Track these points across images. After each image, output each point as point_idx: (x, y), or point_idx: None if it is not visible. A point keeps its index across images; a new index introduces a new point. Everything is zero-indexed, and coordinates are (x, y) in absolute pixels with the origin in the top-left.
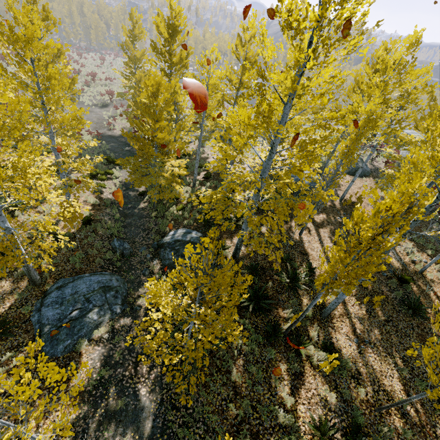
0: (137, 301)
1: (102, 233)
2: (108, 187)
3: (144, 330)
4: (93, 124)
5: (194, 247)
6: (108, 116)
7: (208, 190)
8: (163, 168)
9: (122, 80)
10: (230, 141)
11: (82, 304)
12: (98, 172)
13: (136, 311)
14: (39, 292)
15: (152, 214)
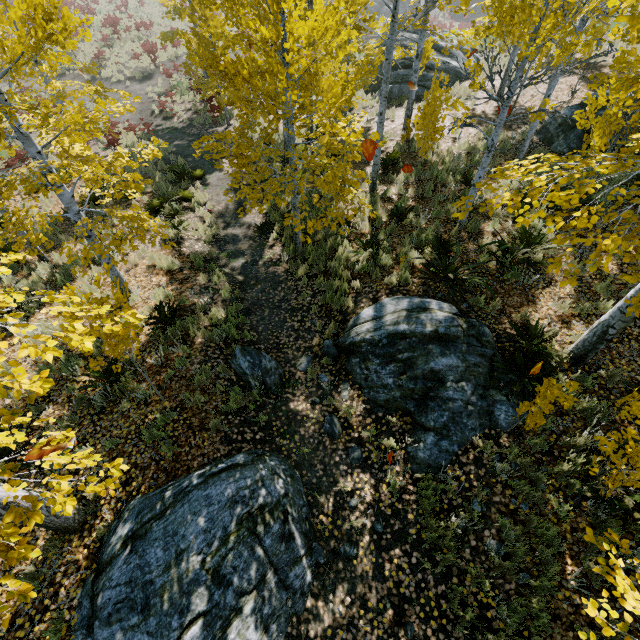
0: (339, 525)
1: (203, 340)
2: (189, 227)
3: (394, 632)
4: (134, 115)
5: (455, 350)
6: (157, 95)
7: (543, 156)
8: (306, 152)
9: (162, 1)
10: (405, 85)
11: (205, 596)
12: (163, 199)
13: (348, 562)
14: (83, 554)
15: (298, 272)
